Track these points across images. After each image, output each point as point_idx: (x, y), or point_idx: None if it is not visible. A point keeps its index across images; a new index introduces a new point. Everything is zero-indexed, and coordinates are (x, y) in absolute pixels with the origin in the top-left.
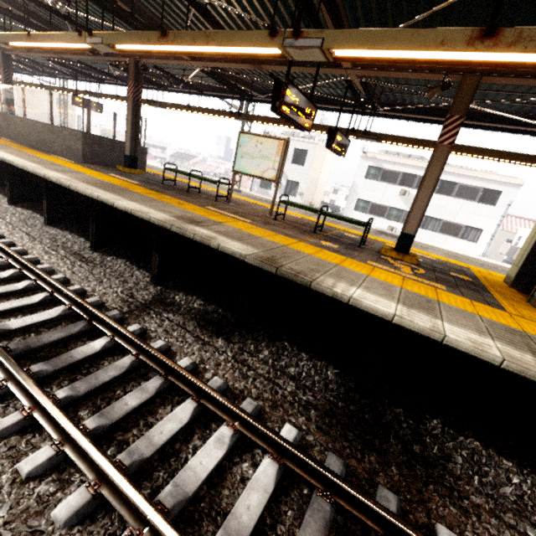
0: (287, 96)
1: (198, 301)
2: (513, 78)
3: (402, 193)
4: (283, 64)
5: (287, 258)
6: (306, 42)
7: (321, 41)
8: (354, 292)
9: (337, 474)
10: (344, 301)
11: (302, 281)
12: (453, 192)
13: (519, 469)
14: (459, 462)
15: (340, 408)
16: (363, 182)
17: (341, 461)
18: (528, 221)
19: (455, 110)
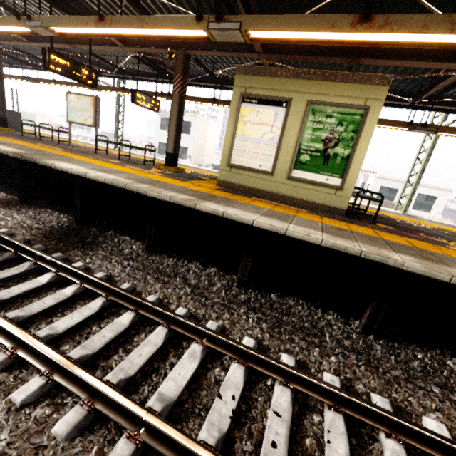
0: (53, 60)
1: (4, 194)
2: (199, 51)
3: None
4: (85, 44)
5: (45, 156)
6: (34, 23)
7: (40, 23)
8: (62, 164)
9: (5, 234)
10: (50, 166)
11: (33, 160)
12: None
13: (142, 244)
14: (109, 243)
15: (57, 229)
16: None
17: (23, 238)
18: (370, 173)
19: (177, 71)
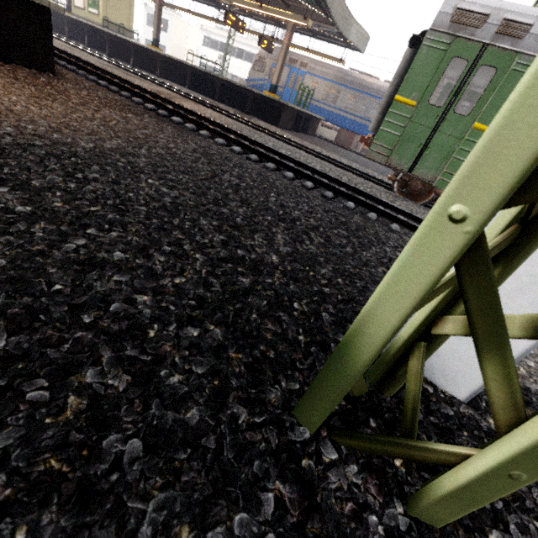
0: None
1: None
2: None
3: (219, 57)
4: None
5: None
6: None
7: None
8: None
9: None
10: None
11: None
12: (243, 57)
13: None
14: None
15: None
16: (202, 48)
17: None
18: None
19: None
